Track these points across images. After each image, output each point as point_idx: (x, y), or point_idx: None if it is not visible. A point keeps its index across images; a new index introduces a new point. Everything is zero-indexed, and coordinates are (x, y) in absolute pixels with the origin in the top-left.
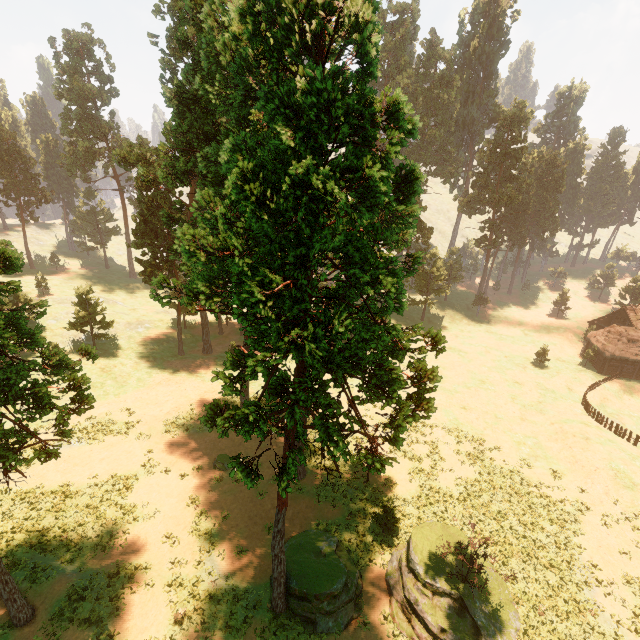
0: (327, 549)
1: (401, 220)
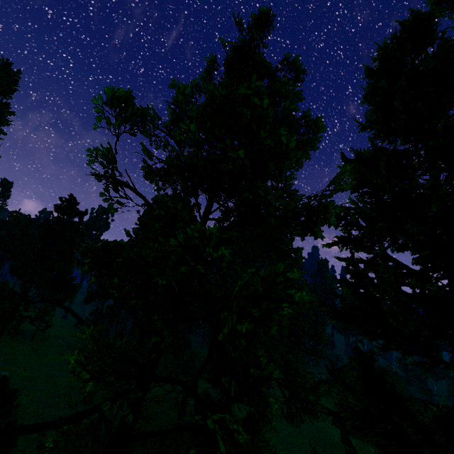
0: None
1: None
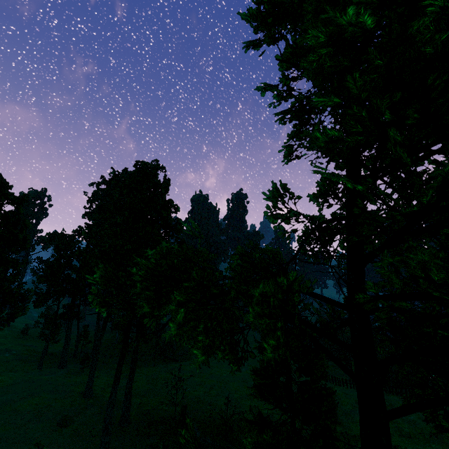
0: (140, 446)
1: (175, 230)
